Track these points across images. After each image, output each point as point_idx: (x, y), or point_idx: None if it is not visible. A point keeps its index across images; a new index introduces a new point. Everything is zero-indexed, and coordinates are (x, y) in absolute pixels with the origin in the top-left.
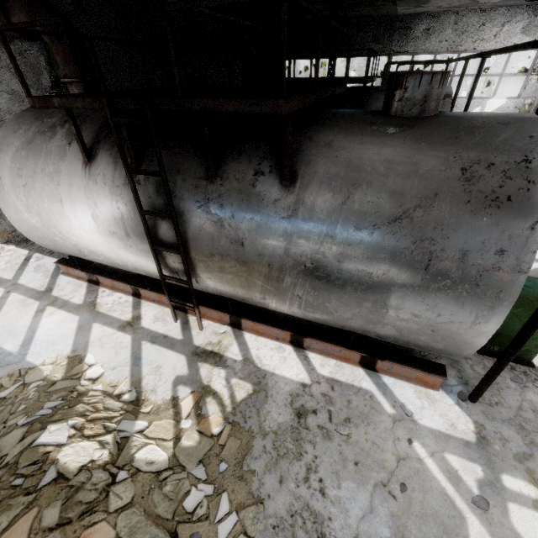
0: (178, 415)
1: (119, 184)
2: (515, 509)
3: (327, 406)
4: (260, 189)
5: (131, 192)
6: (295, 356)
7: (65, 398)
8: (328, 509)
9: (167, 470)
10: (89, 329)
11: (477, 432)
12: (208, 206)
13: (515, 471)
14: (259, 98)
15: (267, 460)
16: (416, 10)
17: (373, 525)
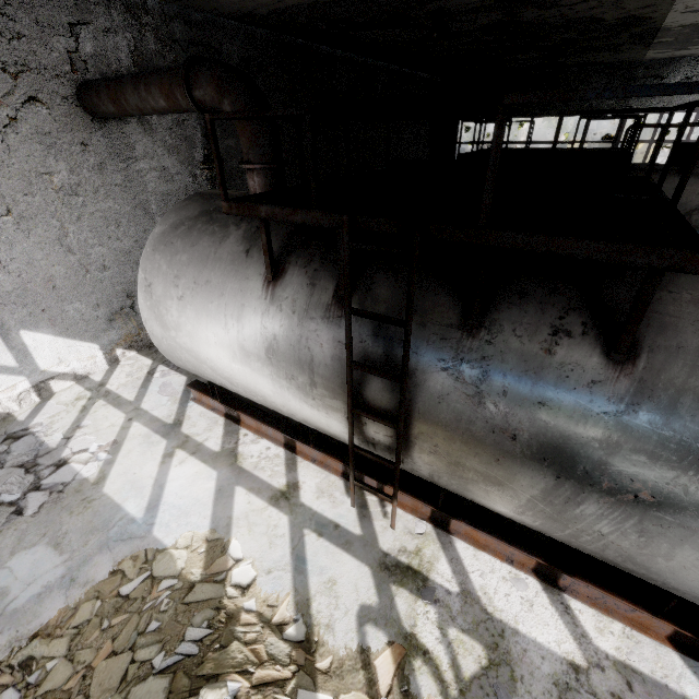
0: (373, 687)
1: (315, 316)
2: None
3: None
4: (562, 359)
5: (332, 330)
6: (547, 600)
7: (212, 622)
8: None
9: None
10: (231, 496)
11: None
12: (459, 370)
13: None
14: (650, 244)
15: None
16: (675, 53)
17: None
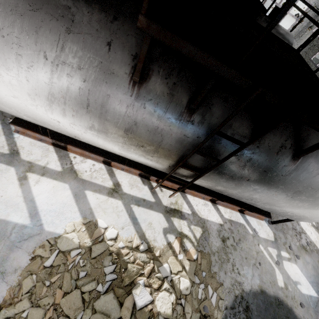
0: (175, 253)
1: (171, 117)
2: (284, 262)
3: (232, 234)
4: (279, 157)
5: (181, 128)
6: (213, 208)
7: (113, 261)
8: (242, 279)
9: (191, 287)
10: (85, 197)
11: (274, 236)
12: (241, 156)
13: (283, 249)
14: None
15: (218, 265)
16: None
17: (255, 280)
